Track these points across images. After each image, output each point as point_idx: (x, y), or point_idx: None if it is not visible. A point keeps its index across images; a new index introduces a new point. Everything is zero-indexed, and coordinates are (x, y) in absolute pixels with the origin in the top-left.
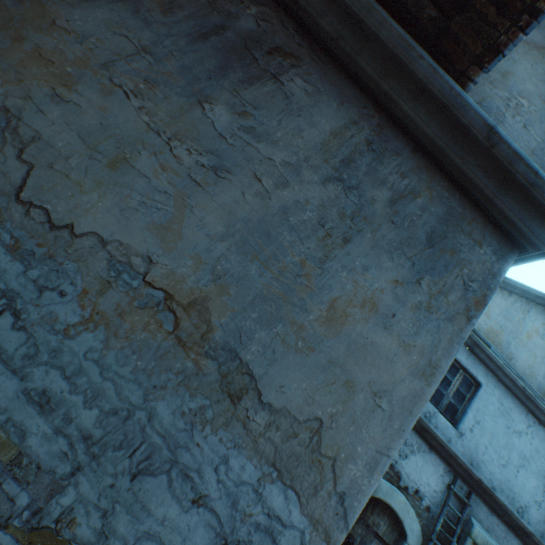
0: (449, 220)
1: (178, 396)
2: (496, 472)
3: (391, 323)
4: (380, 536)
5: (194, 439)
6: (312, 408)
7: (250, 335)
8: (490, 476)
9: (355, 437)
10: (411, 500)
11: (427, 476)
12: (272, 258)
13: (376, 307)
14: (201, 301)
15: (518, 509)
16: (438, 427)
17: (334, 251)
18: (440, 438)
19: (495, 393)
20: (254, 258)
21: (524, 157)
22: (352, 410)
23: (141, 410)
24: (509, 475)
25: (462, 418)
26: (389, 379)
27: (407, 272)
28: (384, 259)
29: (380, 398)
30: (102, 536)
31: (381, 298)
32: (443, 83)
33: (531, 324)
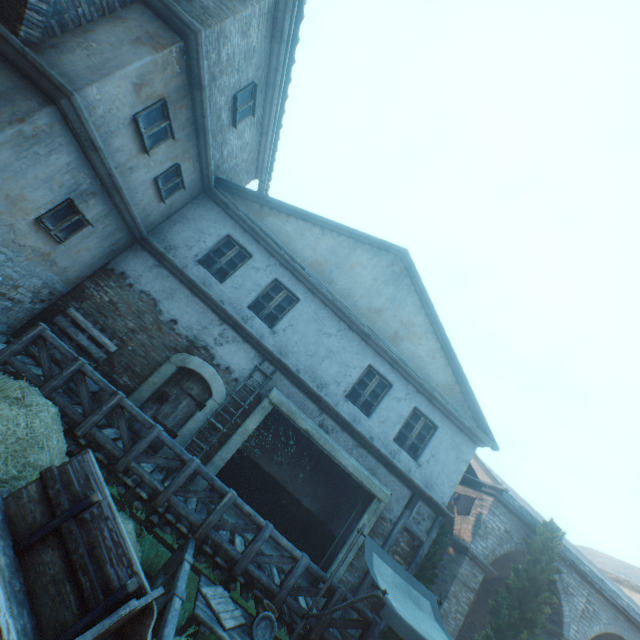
0: (16, 90)
1: None
2: (303, 360)
3: None
4: (192, 395)
5: None
6: None
7: None
8: (297, 362)
9: None
10: (222, 373)
11: (239, 359)
12: None
13: None
14: None
15: (319, 386)
16: (255, 327)
17: None
18: (248, 329)
19: (312, 307)
20: None
21: (39, 60)
22: None
23: None
24: (315, 363)
25: (279, 323)
26: None
27: None
28: None
29: None
30: None
31: None
32: (2, 31)
33: (357, 258)
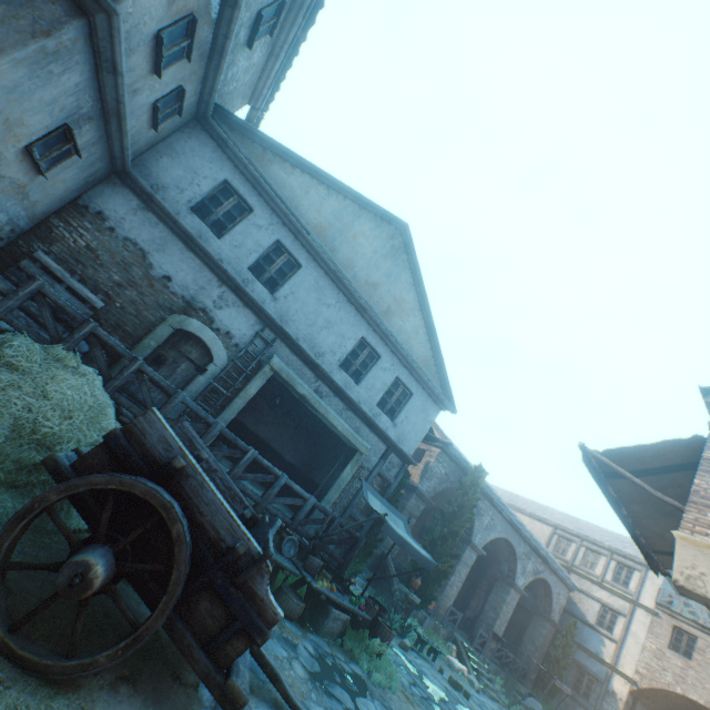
0: None
1: None
2: (303, 329)
3: None
4: (192, 359)
5: None
6: None
7: None
8: (297, 331)
9: None
10: (223, 338)
11: (240, 324)
12: None
13: None
14: None
15: (316, 355)
16: (256, 292)
17: None
18: (250, 294)
19: (313, 275)
20: None
21: None
22: None
23: None
24: (314, 333)
25: (280, 289)
26: None
27: None
28: None
29: None
30: None
31: None
32: None
33: (360, 227)
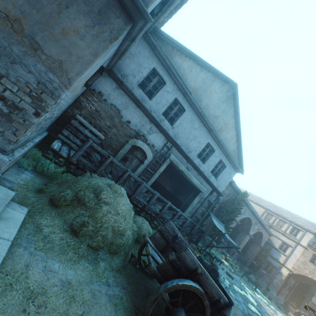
0: (108, 6)
1: (18, 47)
2: (183, 141)
3: (84, 39)
4: (138, 158)
5: (26, 58)
6: (59, 58)
7: (37, 34)
8: (181, 142)
9: (72, 67)
10: (150, 148)
11: (158, 141)
12: (41, 9)
13: (79, 33)
14: (19, 20)
15: (188, 152)
16: (165, 125)
17: (63, 11)
18: (163, 127)
19: (190, 114)
20: (34, 8)
21: None
22: (71, 61)
23: (9, 48)
24: (188, 142)
25: (175, 122)
26: (83, 55)
27: (90, 23)
28: (82, 17)
29: (80, 59)
30: (8, 74)
31: (80, 30)
32: None
33: (213, 87)
